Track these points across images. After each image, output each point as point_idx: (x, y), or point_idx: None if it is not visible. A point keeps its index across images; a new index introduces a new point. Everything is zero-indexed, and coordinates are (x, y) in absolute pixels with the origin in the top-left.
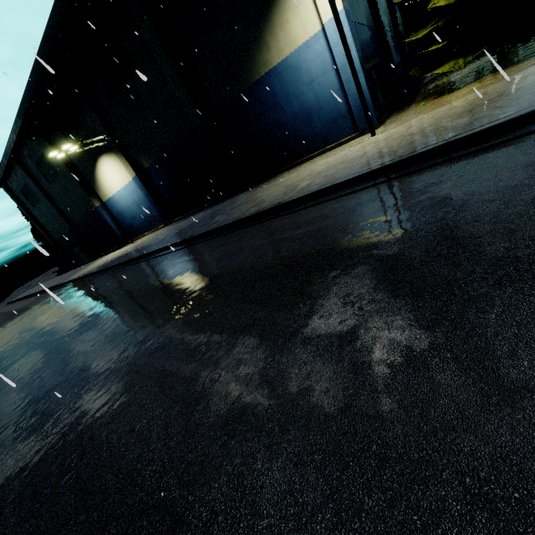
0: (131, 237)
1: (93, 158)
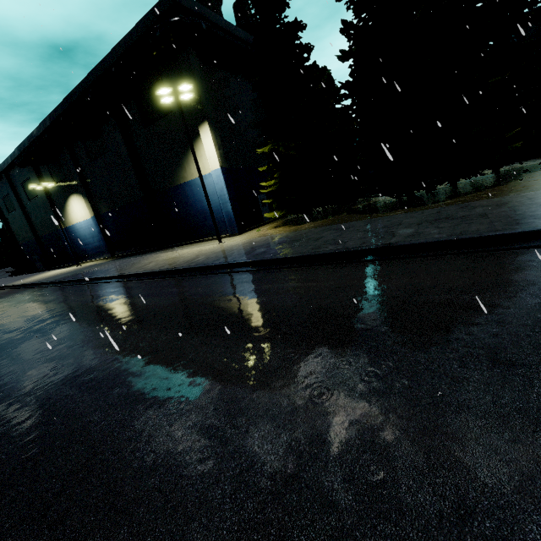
0: (83, 260)
1: (67, 193)
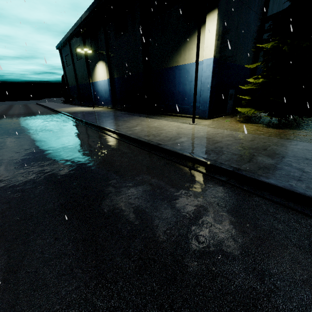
0: (97, 104)
1: (97, 59)
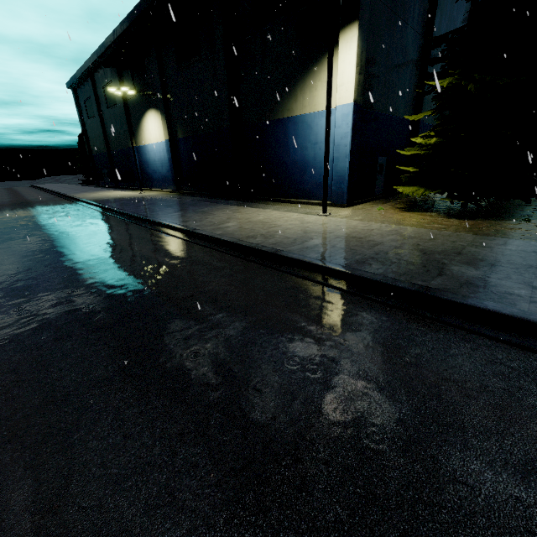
0: (147, 186)
1: (145, 107)
